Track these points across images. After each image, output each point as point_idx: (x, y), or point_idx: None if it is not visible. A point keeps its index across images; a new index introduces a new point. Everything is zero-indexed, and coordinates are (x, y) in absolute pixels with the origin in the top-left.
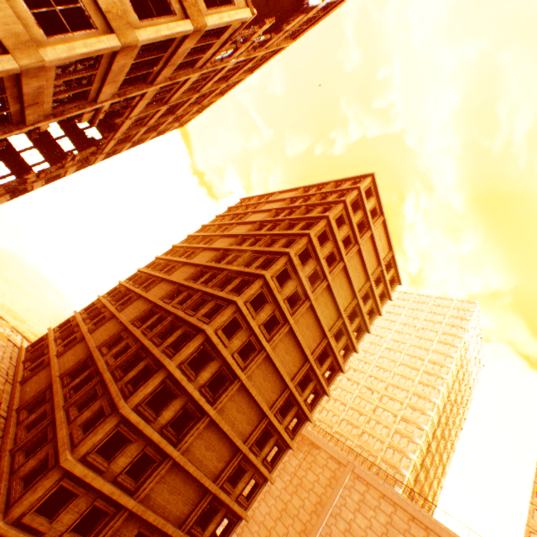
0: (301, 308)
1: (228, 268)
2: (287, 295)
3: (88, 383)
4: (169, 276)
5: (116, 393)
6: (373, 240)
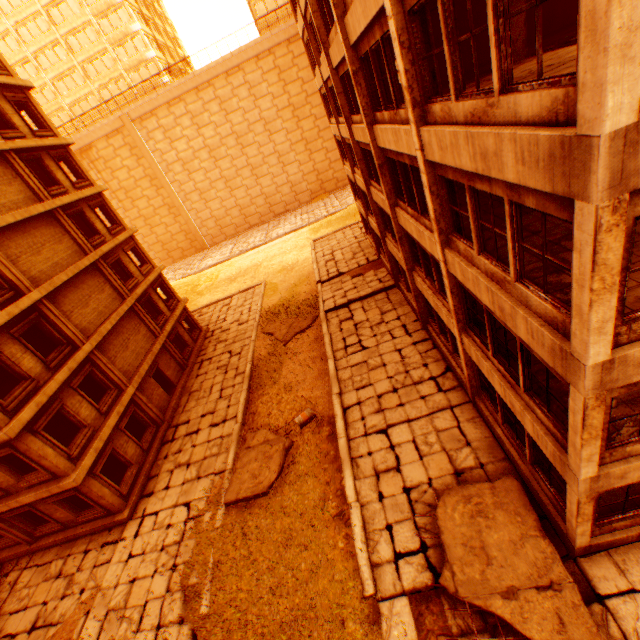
0: None
1: None
2: None
3: None
4: None
5: None
6: None
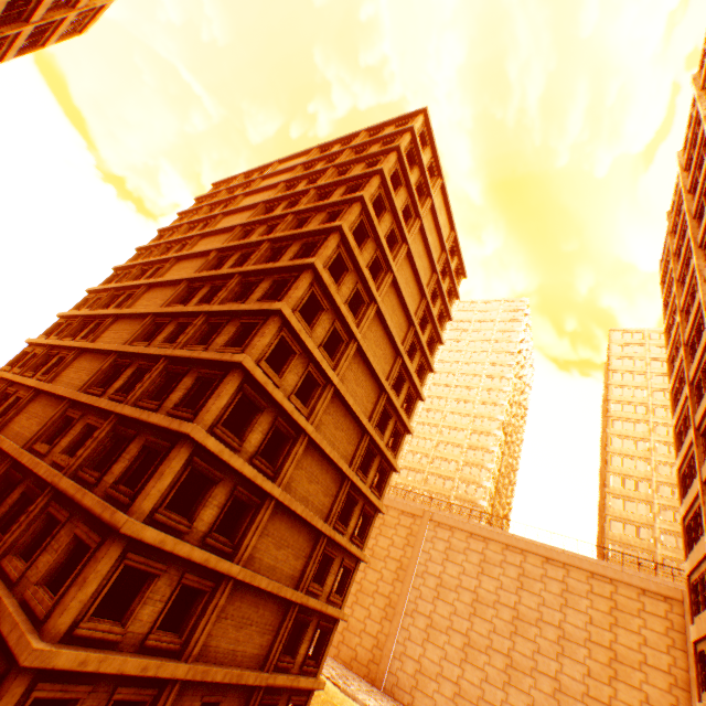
0: (367, 316)
1: (241, 271)
2: (346, 298)
3: (23, 512)
4: (128, 309)
5: (99, 505)
6: (435, 213)
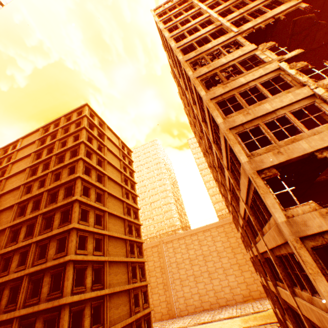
0: (105, 198)
1: (41, 213)
2: (95, 199)
3: None
4: None
5: None
6: (110, 139)
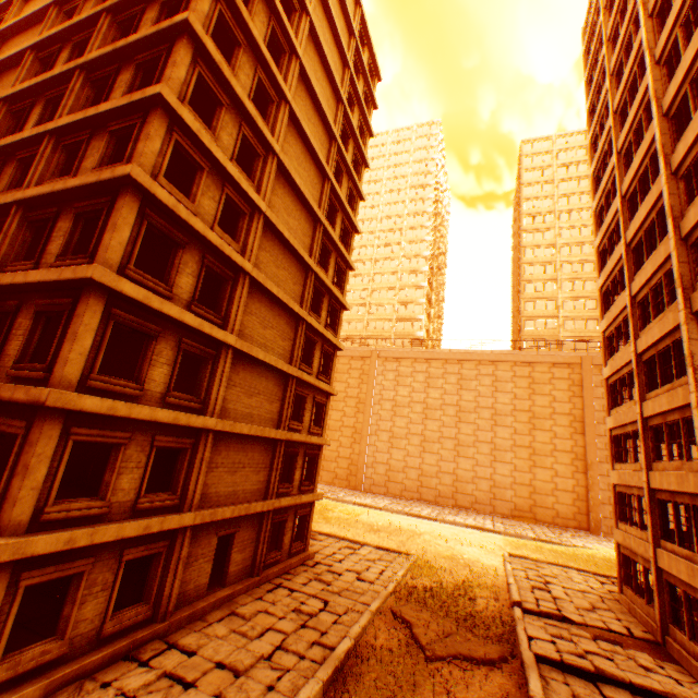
0: (280, 121)
1: (81, 64)
2: (248, 92)
3: None
4: None
5: (5, 390)
6: None
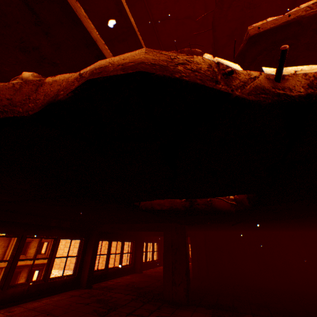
0: None
1: None
2: None
3: None
4: None
5: None
6: None
